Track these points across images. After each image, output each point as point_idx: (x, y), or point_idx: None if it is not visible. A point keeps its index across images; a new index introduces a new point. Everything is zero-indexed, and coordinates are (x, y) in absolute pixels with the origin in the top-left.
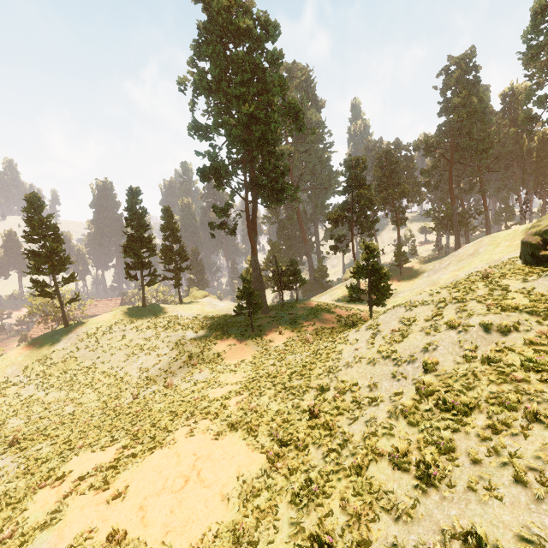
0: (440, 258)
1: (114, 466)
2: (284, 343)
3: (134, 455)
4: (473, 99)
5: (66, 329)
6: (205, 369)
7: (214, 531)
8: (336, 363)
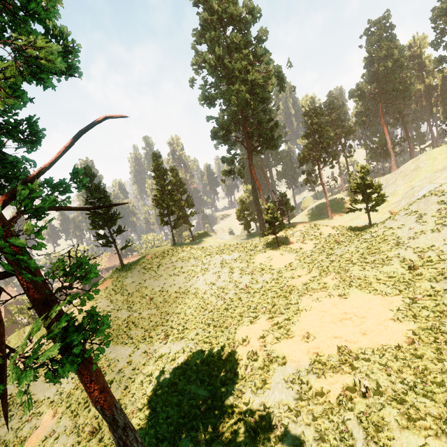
0: (381, 178)
1: (280, 326)
2: (315, 247)
3: (288, 319)
4: (394, 51)
5: (125, 269)
6: (263, 274)
7: (410, 333)
8: (400, 240)
